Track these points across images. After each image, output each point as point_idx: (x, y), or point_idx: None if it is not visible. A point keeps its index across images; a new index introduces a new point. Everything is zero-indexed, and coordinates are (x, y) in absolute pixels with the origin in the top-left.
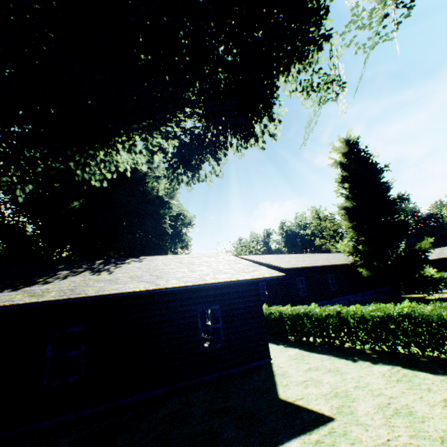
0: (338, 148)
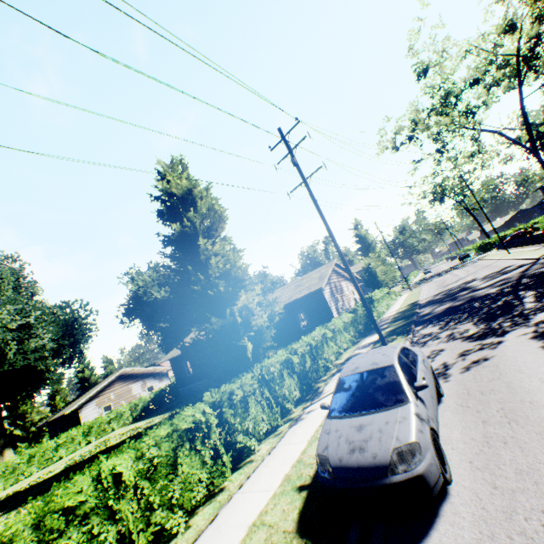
0: None
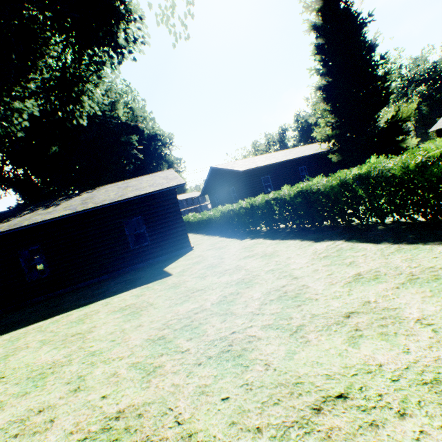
0: (310, 4)
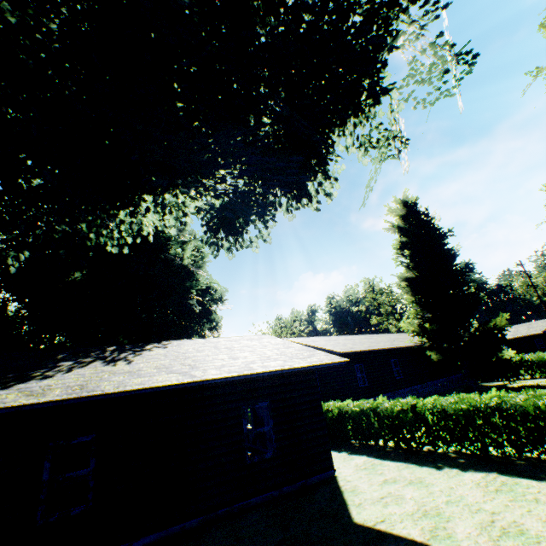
0: (395, 210)
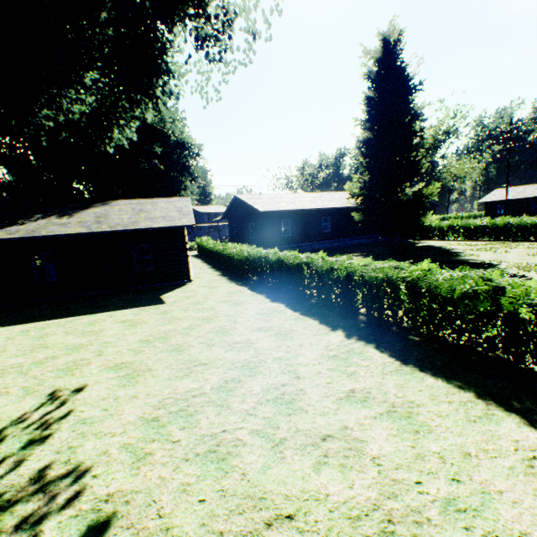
0: (370, 51)
